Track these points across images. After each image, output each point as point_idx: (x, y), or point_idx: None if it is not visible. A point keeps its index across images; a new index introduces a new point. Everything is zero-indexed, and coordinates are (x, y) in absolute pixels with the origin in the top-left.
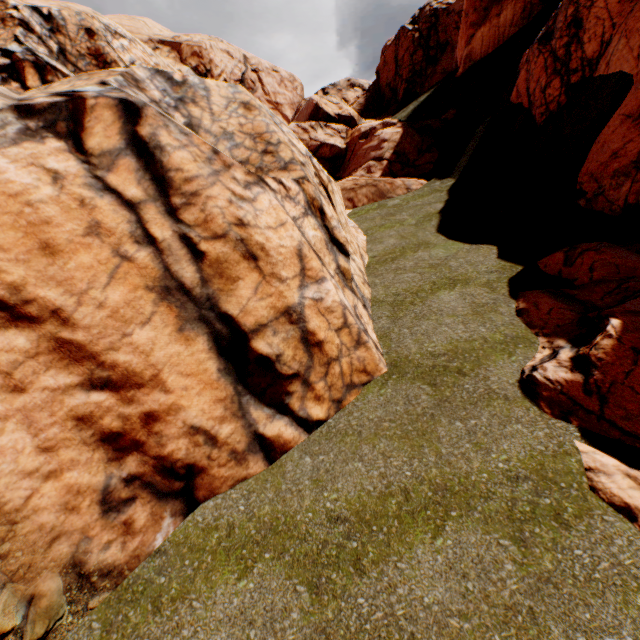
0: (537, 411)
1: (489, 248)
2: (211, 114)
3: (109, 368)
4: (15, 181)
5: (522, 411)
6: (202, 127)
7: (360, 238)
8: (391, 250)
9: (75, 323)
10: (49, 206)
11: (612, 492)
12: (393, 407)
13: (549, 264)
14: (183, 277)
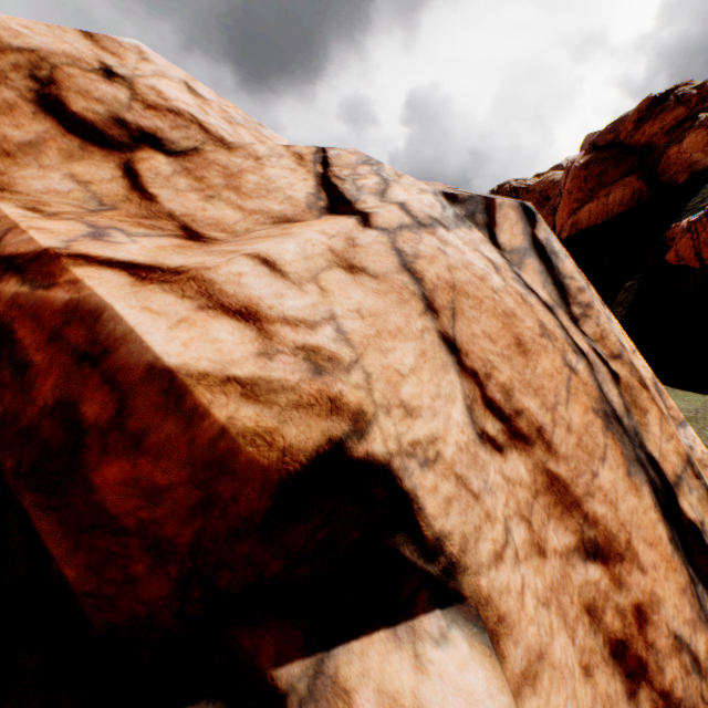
0: None
1: None
2: None
3: (591, 524)
4: (474, 264)
5: None
6: None
7: None
8: None
9: (554, 450)
10: (505, 296)
11: None
12: None
13: None
14: (611, 401)
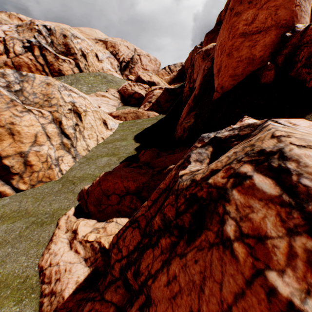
0: (76, 197)
1: (138, 144)
2: (32, 86)
3: None
4: None
5: (72, 197)
6: (26, 90)
7: (107, 133)
8: (112, 139)
9: None
10: None
11: (61, 220)
12: (46, 190)
13: (140, 153)
14: None
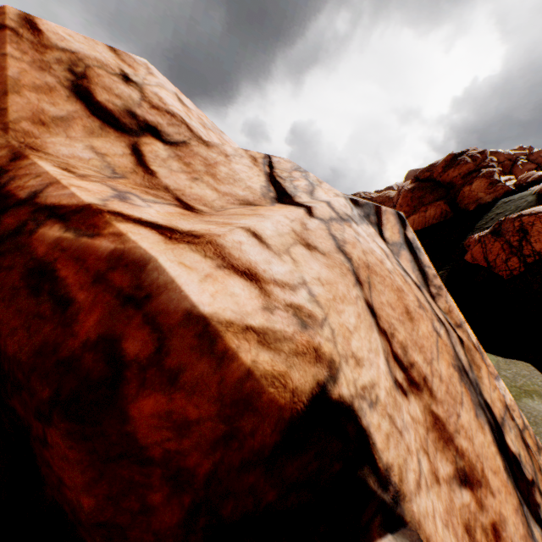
0: None
1: (524, 365)
2: None
3: (460, 455)
4: (375, 250)
5: None
6: None
7: None
8: None
9: (434, 395)
10: (395, 276)
11: None
12: None
13: None
14: (461, 359)
